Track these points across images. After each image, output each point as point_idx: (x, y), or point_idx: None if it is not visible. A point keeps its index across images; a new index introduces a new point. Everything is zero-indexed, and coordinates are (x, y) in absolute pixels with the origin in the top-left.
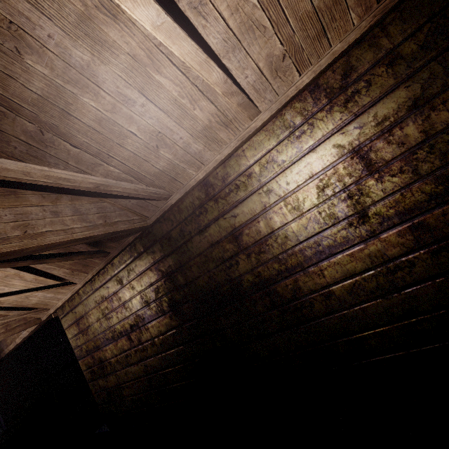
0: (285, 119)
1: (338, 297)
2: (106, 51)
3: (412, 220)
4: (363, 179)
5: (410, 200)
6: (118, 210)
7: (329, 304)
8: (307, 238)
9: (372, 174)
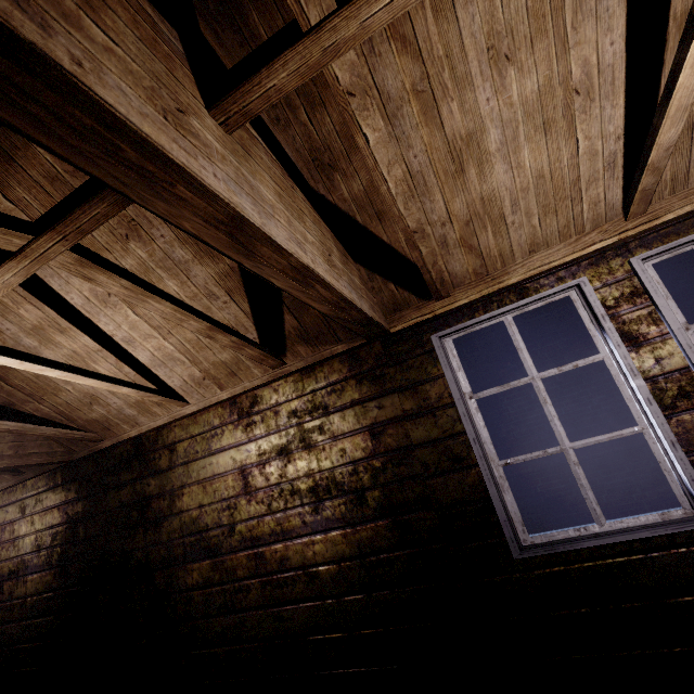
0: (209, 416)
1: (196, 604)
2: (52, 344)
3: (259, 548)
4: (240, 496)
5: (261, 529)
6: (43, 439)
7: (188, 609)
8: (192, 533)
9: (246, 494)
